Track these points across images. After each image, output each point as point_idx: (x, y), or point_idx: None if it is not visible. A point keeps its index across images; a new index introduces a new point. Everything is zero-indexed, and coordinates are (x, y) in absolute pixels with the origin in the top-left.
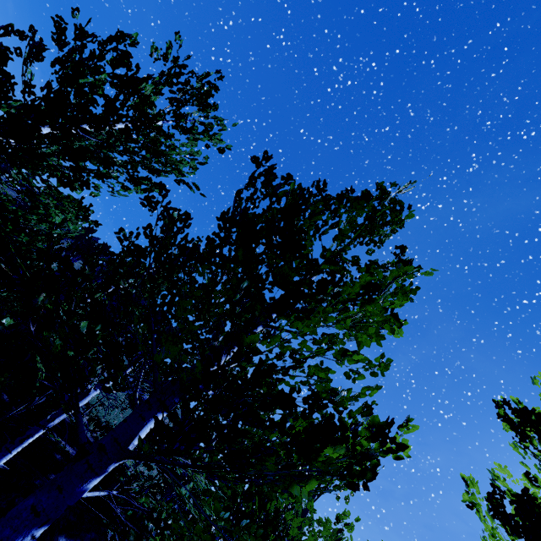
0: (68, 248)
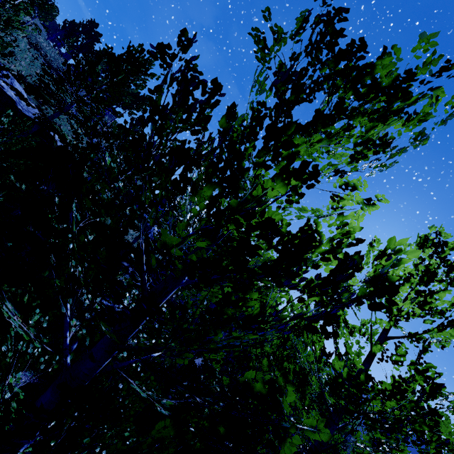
0: (5, 19)
